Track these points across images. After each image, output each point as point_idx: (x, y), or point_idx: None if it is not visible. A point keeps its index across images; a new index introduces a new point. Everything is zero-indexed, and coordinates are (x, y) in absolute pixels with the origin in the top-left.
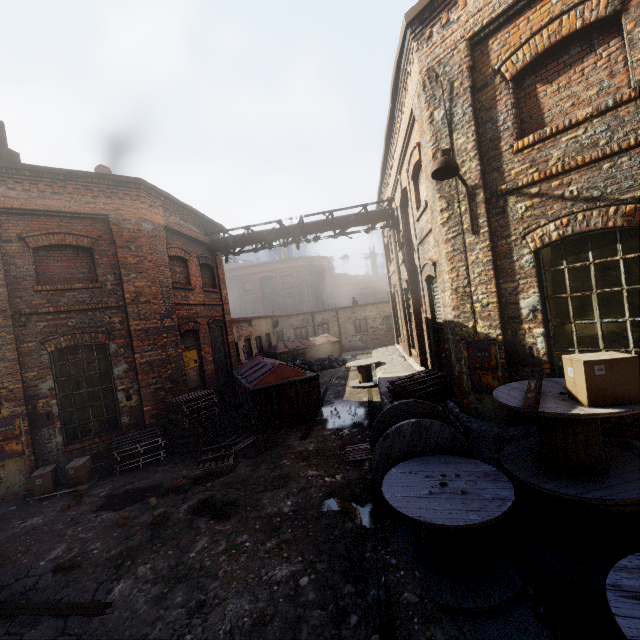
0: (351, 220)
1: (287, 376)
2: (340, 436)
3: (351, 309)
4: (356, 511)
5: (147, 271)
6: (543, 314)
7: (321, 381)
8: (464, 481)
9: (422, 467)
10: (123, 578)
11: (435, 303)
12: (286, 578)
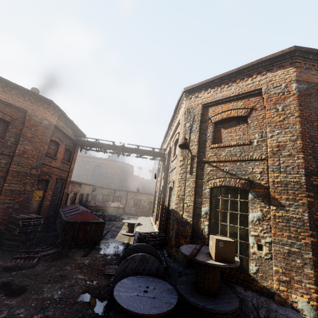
0: (146, 152)
1: (88, 218)
2: (105, 259)
3: (135, 193)
4: (97, 304)
5: (35, 142)
6: (209, 216)
7: (107, 226)
8: (156, 291)
9: (139, 281)
10: None
11: (171, 200)
12: None
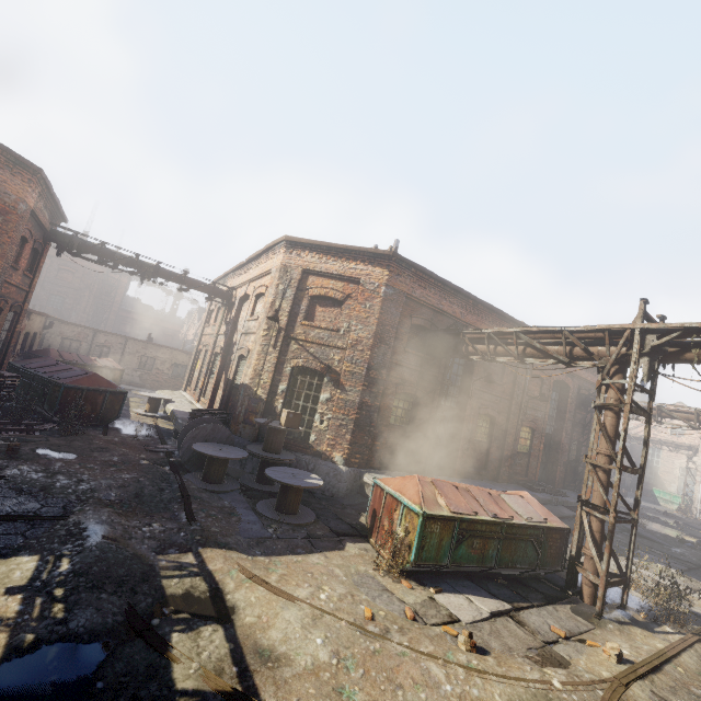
0: (200, 286)
1: (101, 384)
2: (137, 439)
3: (144, 344)
4: (160, 468)
5: (2, 244)
6: (286, 394)
7: None
8: (230, 450)
9: (212, 445)
10: (5, 469)
11: (239, 372)
12: (131, 477)
